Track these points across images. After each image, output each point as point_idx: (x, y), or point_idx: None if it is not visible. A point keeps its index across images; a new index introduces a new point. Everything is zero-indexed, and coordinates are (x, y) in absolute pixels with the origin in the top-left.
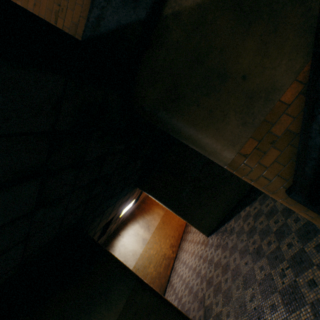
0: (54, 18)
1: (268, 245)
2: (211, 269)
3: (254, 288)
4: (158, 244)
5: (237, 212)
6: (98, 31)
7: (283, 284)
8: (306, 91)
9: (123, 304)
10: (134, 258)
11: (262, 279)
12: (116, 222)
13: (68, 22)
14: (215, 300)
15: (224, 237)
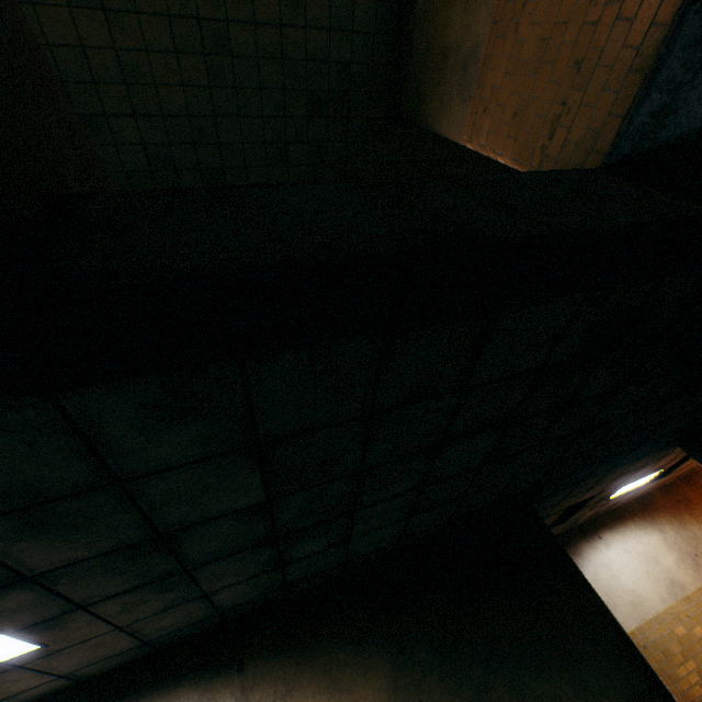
0: (548, 130)
1: None
2: None
3: None
4: None
5: None
6: (654, 141)
7: None
8: None
9: None
10: (635, 613)
11: None
12: (594, 507)
13: (577, 132)
14: None
15: None
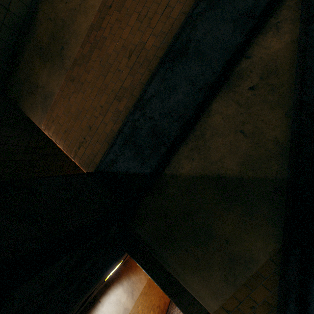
0: (78, 145)
1: None
2: None
3: None
4: None
5: None
6: (111, 169)
7: None
8: (279, 272)
9: None
10: None
11: None
12: (98, 288)
13: (89, 151)
14: None
15: None
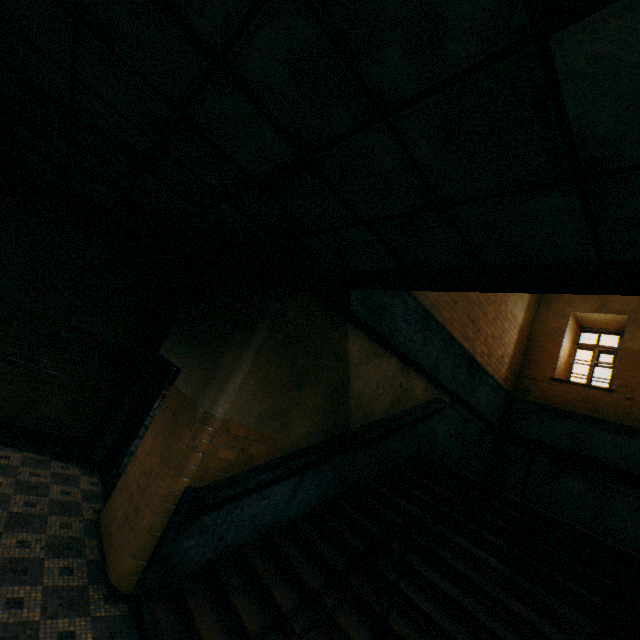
0: None
1: None
2: None
3: None
4: None
5: None
6: None
7: None
8: (285, 455)
9: None
10: None
11: None
12: None
13: None
14: None
15: None
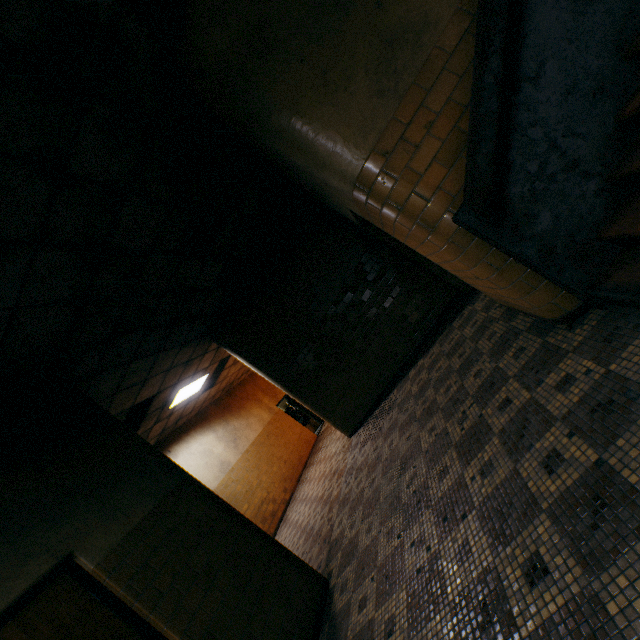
0: None
1: (446, 393)
2: (349, 481)
3: (417, 463)
4: (255, 474)
5: (403, 376)
6: None
7: (463, 430)
8: (476, 28)
9: (145, 513)
10: None
11: (431, 444)
12: (161, 419)
13: None
14: (350, 522)
15: (378, 422)
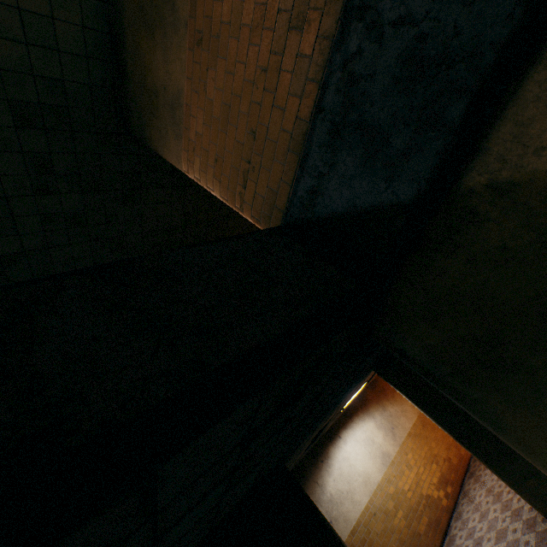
0: (242, 180)
1: None
2: None
3: None
4: (414, 471)
5: None
6: (312, 213)
7: None
8: None
9: None
10: (366, 489)
11: None
12: (333, 419)
13: (262, 187)
14: None
15: None
